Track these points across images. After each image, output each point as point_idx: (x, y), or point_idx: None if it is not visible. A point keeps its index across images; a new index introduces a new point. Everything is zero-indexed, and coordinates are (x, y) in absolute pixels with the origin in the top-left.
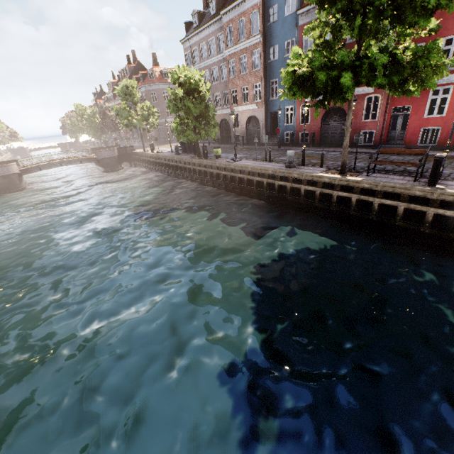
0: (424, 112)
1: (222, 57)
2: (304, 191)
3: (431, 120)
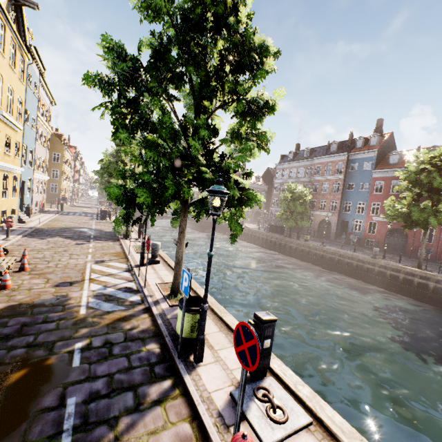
0: None
1: (308, 179)
2: (389, 275)
3: None
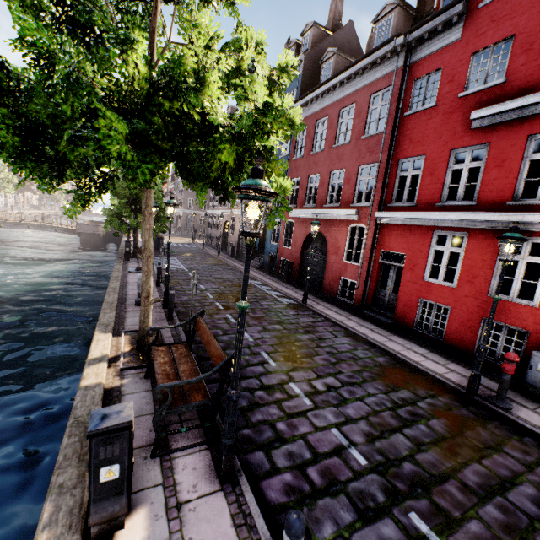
0: (424, 270)
1: None
2: None
3: (435, 289)
